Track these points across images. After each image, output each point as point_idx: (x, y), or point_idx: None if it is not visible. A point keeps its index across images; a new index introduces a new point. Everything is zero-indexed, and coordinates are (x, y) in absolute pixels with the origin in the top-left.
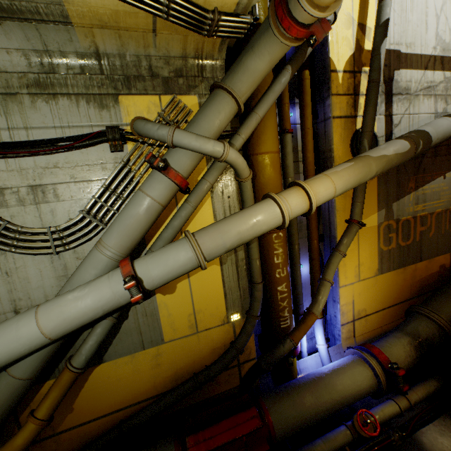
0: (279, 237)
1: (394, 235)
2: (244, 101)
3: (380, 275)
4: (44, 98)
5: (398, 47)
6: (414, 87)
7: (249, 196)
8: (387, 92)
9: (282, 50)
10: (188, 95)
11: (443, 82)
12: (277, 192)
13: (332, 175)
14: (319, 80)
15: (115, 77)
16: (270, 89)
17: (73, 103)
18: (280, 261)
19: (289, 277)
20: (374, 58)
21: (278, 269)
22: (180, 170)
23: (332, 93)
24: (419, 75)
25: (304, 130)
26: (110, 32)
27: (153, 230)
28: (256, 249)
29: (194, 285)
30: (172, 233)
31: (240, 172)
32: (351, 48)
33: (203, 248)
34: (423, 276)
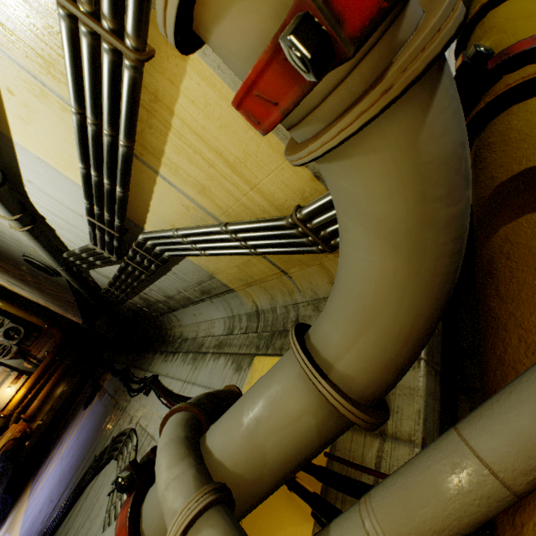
0: None
1: None
2: (361, 372)
3: None
4: (215, 356)
5: None
6: None
7: None
8: None
9: (370, 178)
10: None
11: None
12: None
13: None
14: None
15: (264, 334)
16: None
17: (225, 363)
18: None
19: None
20: None
21: None
22: (146, 516)
23: None
24: None
25: None
26: (257, 287)
27: None
28: None
29: None
30: None
31: None
32: None
33: None
34: None
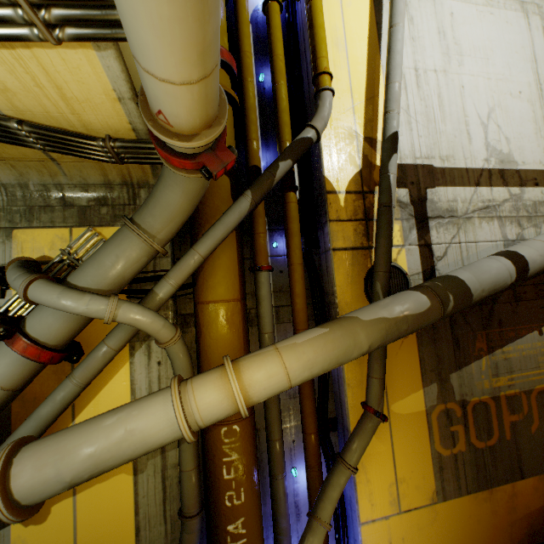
0: (232, 432)
1: (460, 427)
2: (166, 237)
3: (441, 502)
4: None
5: (429, 161)
6: (461, 208)
7: (179, 366)
8: (418, 215)
9: (193, 180)
10: (112, 226)
11: (510, 200)
12: (231, 358)
13: (286, 349)
14: (318, 202)
15: (14, 209)
16: (219, 219)
17: None
18: (234, 475)
19: (254, 505)
20: (382, 177)
21: (229, 491)
22: (40, 337)
23: (331, 218)
24: (468, 192)
25: (290, 266)
26: None
27: (28, 412)
28: (190, 454)
29: (82, 509)
30: (34, 427)
31: (153, 335)
32: (357, 164)
33: (15, 483)
34: (534, 508)
